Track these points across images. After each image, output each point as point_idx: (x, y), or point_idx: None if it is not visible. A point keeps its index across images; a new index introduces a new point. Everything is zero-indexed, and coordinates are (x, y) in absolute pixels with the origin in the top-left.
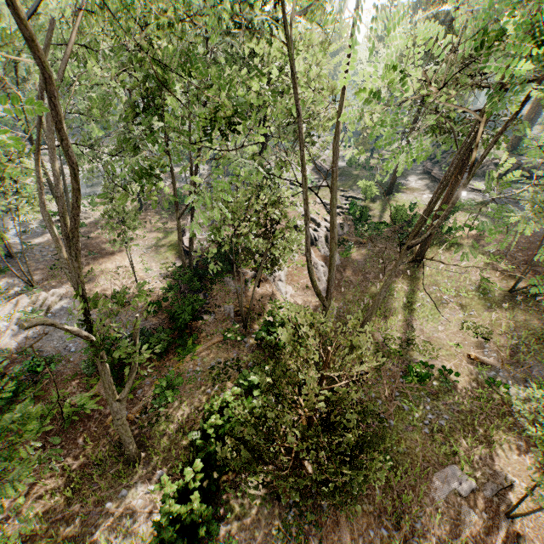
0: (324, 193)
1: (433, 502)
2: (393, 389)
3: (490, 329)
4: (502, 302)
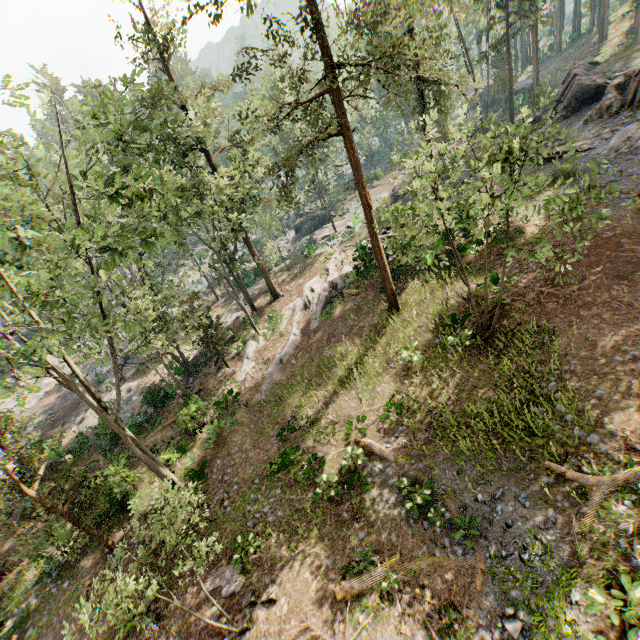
0: None
1: (197, 591)
2: (254, 476)
3: (421, 403)
4: (463, 359)
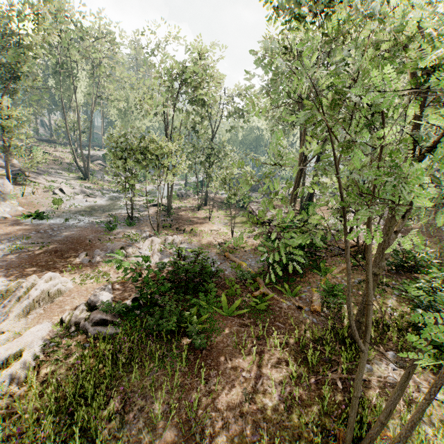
0: None
1: None
2: None
3: None
4: None
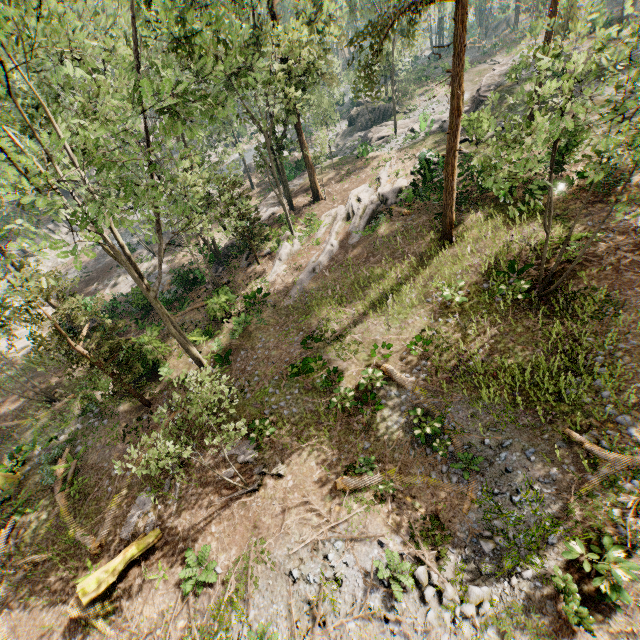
0: (441, 139)
1: (217, 453)
2: (274, 373)
3: (451, 344)
4: (508, 311)
